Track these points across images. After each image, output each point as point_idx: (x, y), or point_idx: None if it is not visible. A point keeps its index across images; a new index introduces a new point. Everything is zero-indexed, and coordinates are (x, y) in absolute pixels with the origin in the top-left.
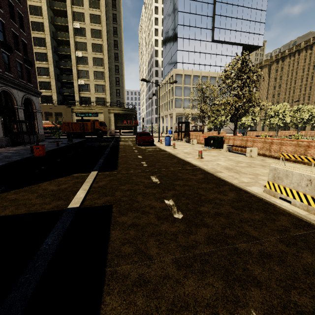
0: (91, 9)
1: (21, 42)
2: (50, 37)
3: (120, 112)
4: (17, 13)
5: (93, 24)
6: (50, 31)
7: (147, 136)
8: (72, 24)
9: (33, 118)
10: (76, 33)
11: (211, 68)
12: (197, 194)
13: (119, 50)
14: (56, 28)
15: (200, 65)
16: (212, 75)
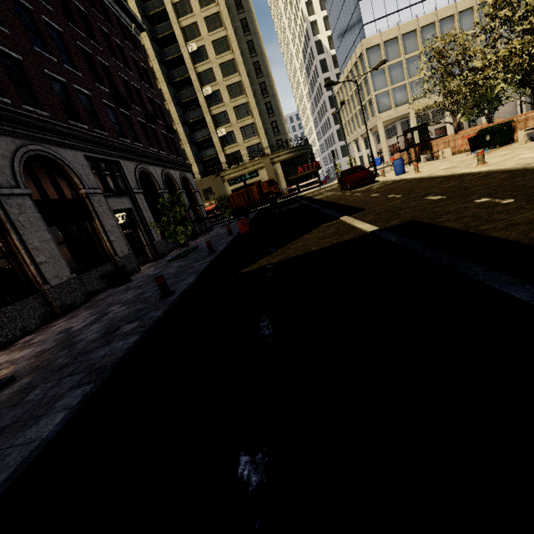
0: (204, 10)
1: (156, 106)
2: (166, 84)
3: (288, 157)
4: (142, 68)
5: (213, 33)
6: (163, 75)
7: (361, 171)
8: (186, 49)
9: (194, 202)
10: (195, 60)
11: (437, 0)
12: (516, 186)
13: (259, 56)
14: (168, 66)
15: (412, 7)
16: (443, 15)
